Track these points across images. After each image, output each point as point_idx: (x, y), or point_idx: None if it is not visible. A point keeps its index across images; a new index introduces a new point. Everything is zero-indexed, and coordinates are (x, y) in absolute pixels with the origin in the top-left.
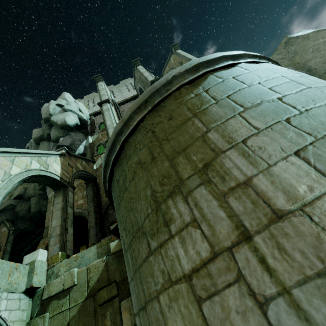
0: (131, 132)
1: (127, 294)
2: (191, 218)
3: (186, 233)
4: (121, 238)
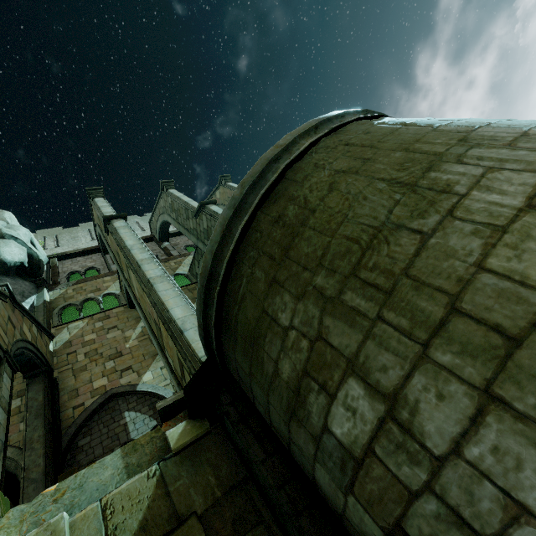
0: (299, 155)
1: (232, 535)
2: (484, 168)
3: (487, 180)
4: (304, 297)
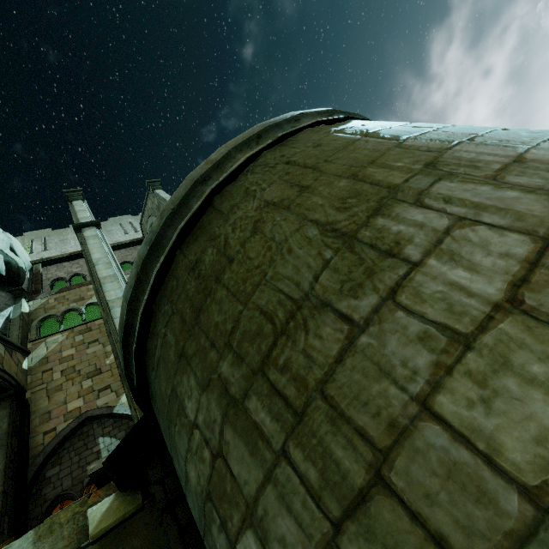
0: (231, 174)
1: None
2: (451, 219)
3: (453, 241)
4: (208, 388)
